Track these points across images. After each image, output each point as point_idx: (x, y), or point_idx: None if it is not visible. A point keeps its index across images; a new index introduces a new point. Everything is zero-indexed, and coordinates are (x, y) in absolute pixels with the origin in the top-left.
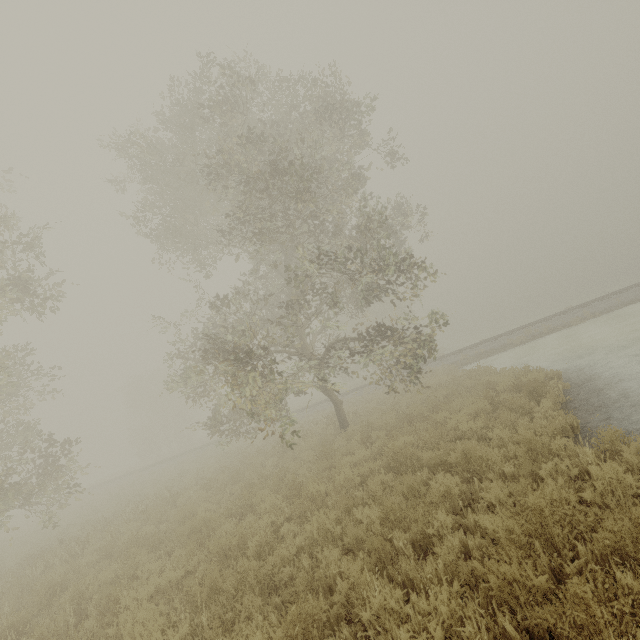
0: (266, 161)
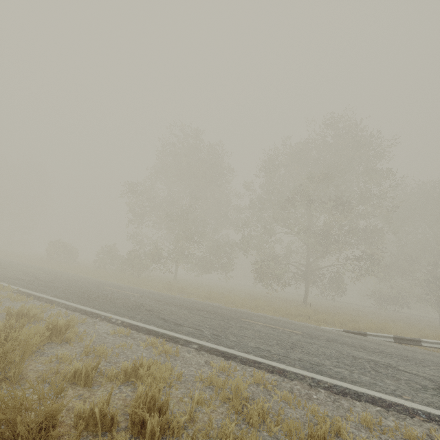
0: None
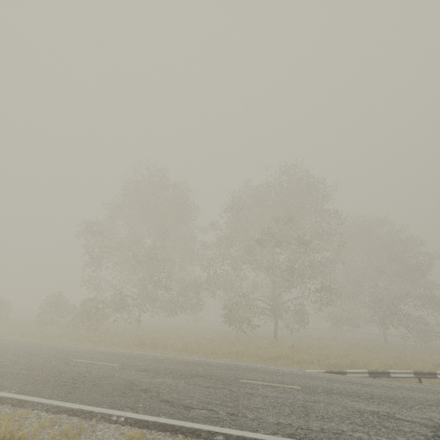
0: (415, 263)
